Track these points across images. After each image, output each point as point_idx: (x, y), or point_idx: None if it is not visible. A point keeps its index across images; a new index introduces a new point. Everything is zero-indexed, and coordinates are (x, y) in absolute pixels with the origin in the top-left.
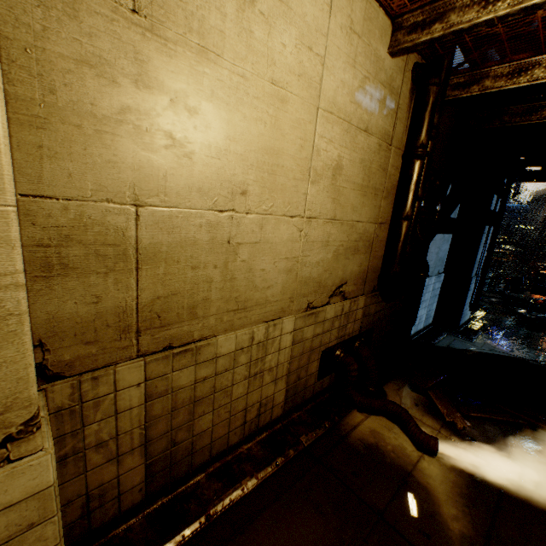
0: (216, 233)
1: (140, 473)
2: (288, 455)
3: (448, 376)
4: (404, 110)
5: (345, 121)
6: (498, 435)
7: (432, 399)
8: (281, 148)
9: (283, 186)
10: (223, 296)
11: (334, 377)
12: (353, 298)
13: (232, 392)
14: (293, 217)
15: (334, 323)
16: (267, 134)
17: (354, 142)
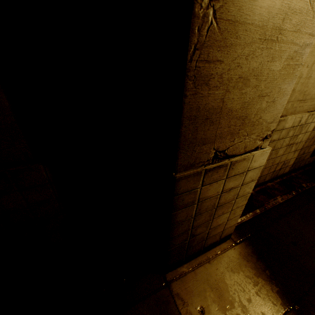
0: None
1: None
2: (298, 191)
3: None
4: None
5: None
6: None
7: None
8: None
9: None
10: (300, 89)
11: None
12: None
13: (278, 152)
14: None
15: None
16: None
17: None
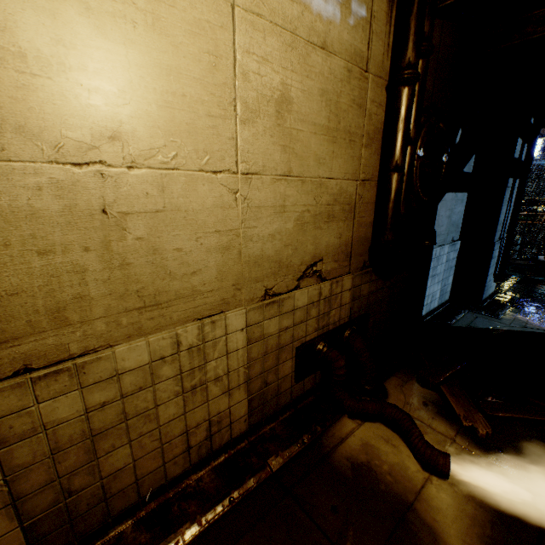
0: (75, 198)
1: (15, 540)
2: (248, 487)
3: (467, 364)
4: (383, 21)
5: (287, 30)
6: (535, 442)
7: (446, 396)
8: (176, 67)
9: (191, 126)
10: (114, 290)
11: (321, 376)
12: (335, 278)
13: (158, 415)
14: (217, 172)
15: (310, 312)
16: (142, 41)
17: (306, 64)
